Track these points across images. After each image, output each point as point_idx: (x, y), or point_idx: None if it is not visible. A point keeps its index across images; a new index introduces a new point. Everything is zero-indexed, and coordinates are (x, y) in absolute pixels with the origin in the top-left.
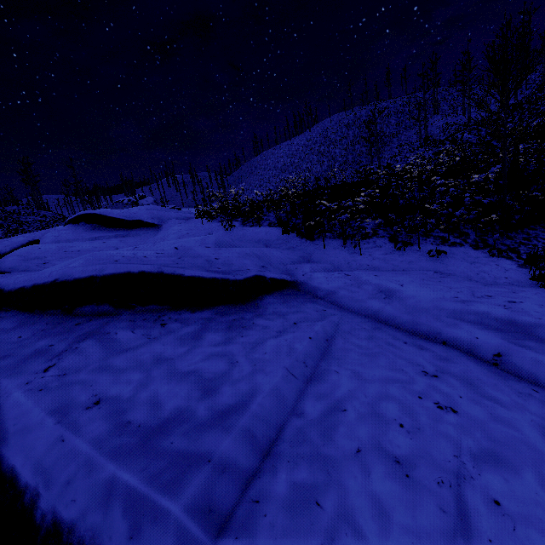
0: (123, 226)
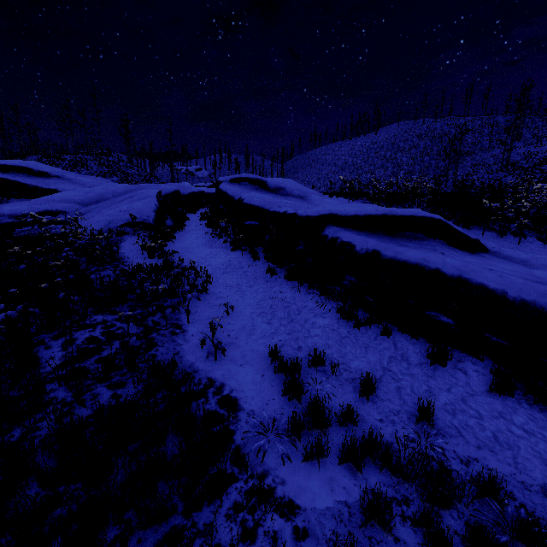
0: (277, 191)
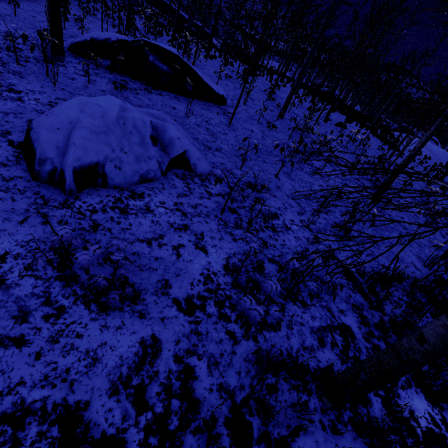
0: None
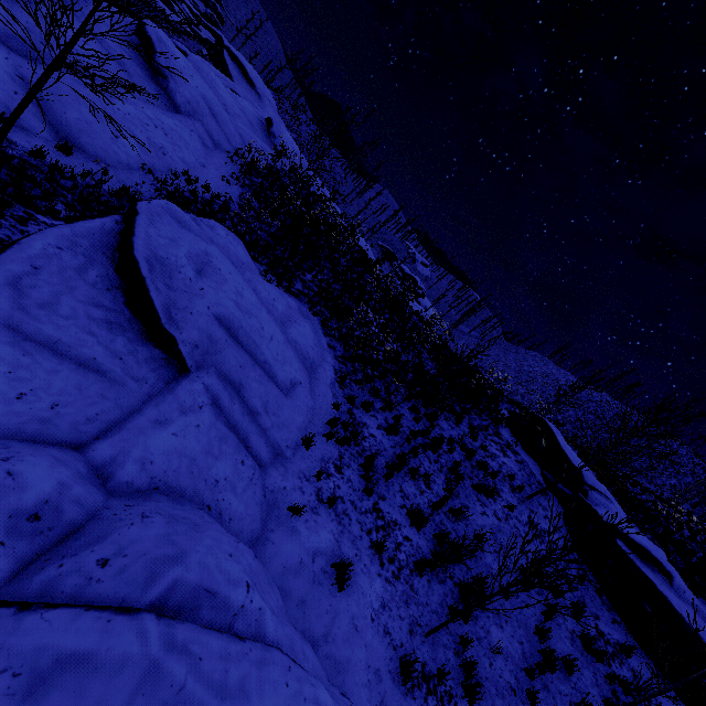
0: (271, 136)
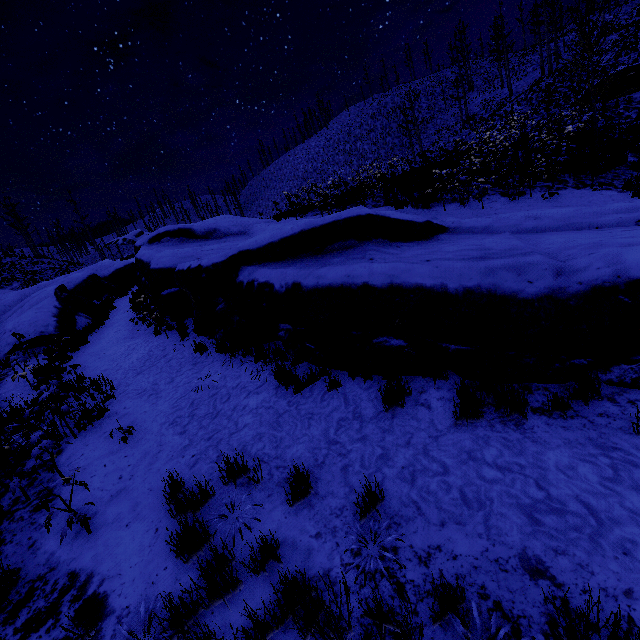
0: (210, 236)
